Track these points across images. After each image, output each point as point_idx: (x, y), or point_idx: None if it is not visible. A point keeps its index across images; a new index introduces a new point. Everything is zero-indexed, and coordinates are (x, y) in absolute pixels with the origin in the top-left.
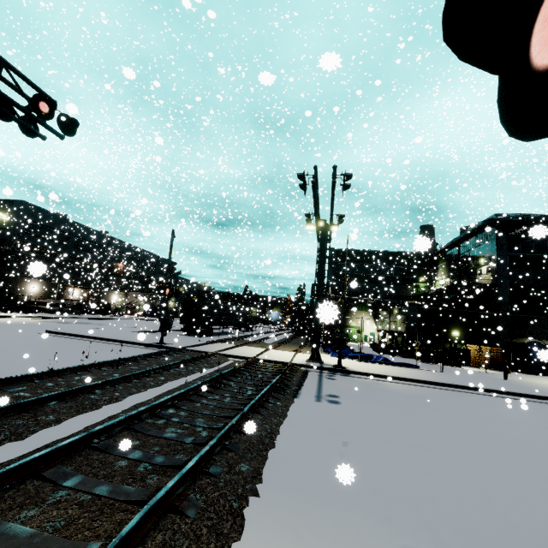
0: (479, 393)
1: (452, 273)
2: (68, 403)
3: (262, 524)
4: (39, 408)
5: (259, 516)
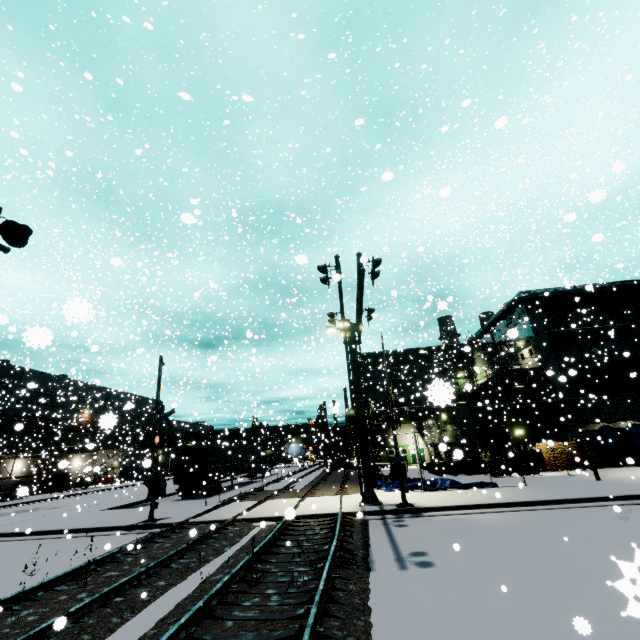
0: (584, 505)
1: (491, 362)
2: None
3: None
4: None
5: None
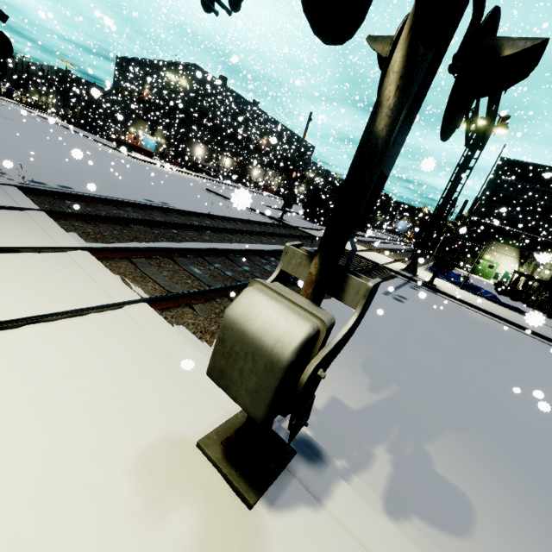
0: None
1: None
2: (216, 235)
3: None
4: (203, 231)
5: None
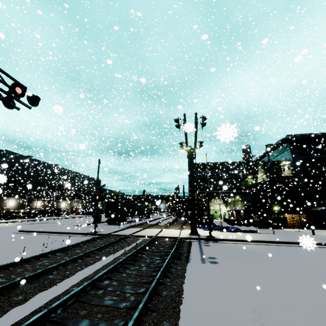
0: (301, 246)
1: (267, 171)
2: (33, 284)
3: None
4: (12, 290)
5: None
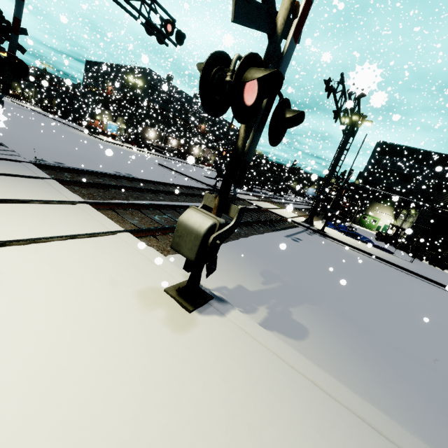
0: (420, 279)
1: None
2: (168, 196)
3: (223, 246)
4: (158, 194)
5: (223, 244)
